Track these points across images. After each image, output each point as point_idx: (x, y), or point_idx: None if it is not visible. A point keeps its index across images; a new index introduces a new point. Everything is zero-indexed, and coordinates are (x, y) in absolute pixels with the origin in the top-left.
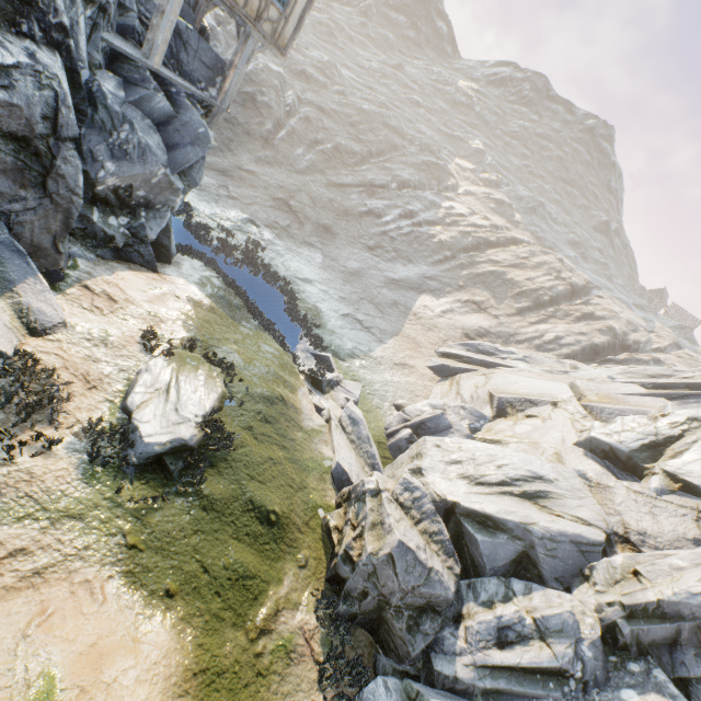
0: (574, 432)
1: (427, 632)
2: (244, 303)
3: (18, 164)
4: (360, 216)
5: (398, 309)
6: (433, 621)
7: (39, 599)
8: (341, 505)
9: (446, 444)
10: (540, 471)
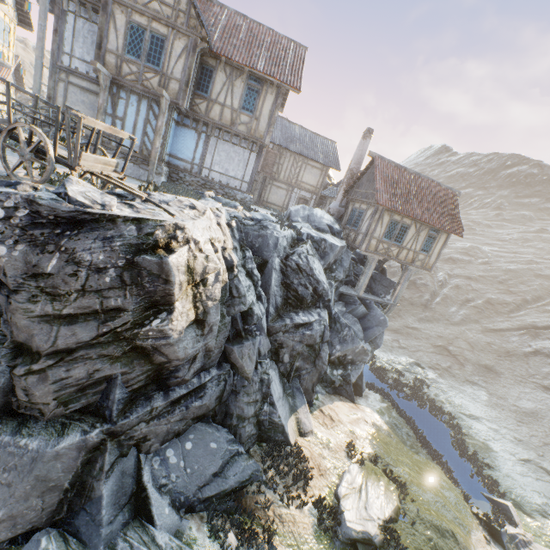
0: None
1: None
2: (413, 432)
3: (308, 355)
4: (525, 355)
5: None
6: None
7: None
8: None
9: None
10: None
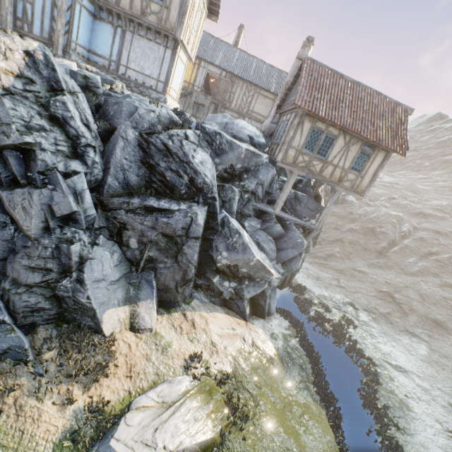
0: None
1: None
2: (311, 366)
3: (166, 247)
4: None
5: None
6: None
7: None
8: None
9: None
10: None
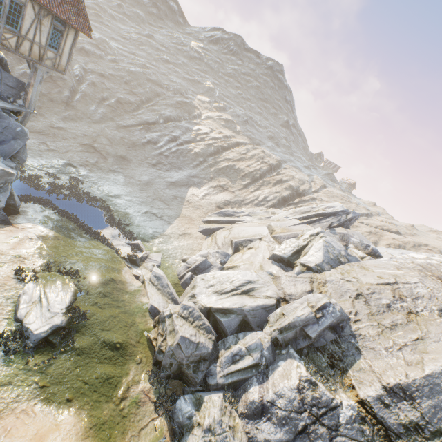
0: (268, 252)
1: (203, 370)
2: (77, 225)
3: None
4: (144, 145)
5: (177, 200)
6: (205, 364)
7: (1, 426)
8: (156, 326)
9: (207, 277)
10: (250, 278)
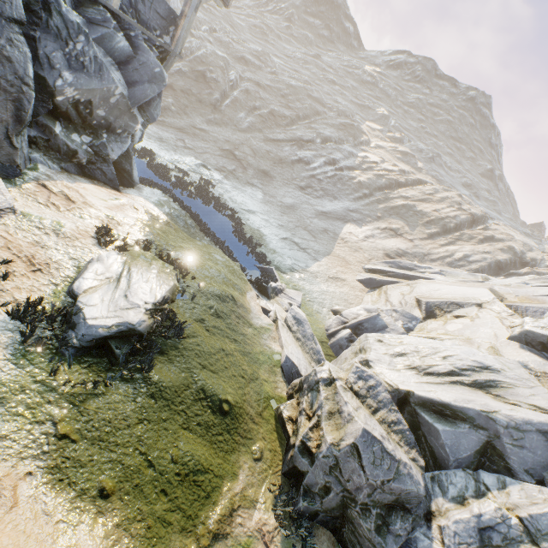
0: (505, 328)
1: (398, 533)
2: (198, 224)
3: None
4: (293, 163)
5: (327, 235)
6: (403, 520)
7: None
8: (292, 396)
9: (387, 339)
10: (485, 361)
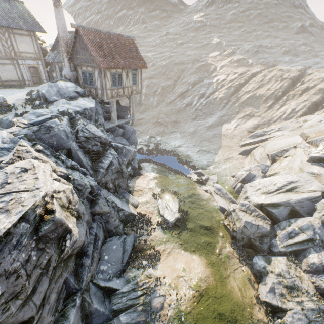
0: (305, 156)
1: (266, 242)
2: (166, 168)
3: (118, 176)
4: (184, 109)
5: (216, 137)
6: (266, 239)
7: (172, 256)
8: (226, 217)
9: (253, 184)
10: (291, 180)
